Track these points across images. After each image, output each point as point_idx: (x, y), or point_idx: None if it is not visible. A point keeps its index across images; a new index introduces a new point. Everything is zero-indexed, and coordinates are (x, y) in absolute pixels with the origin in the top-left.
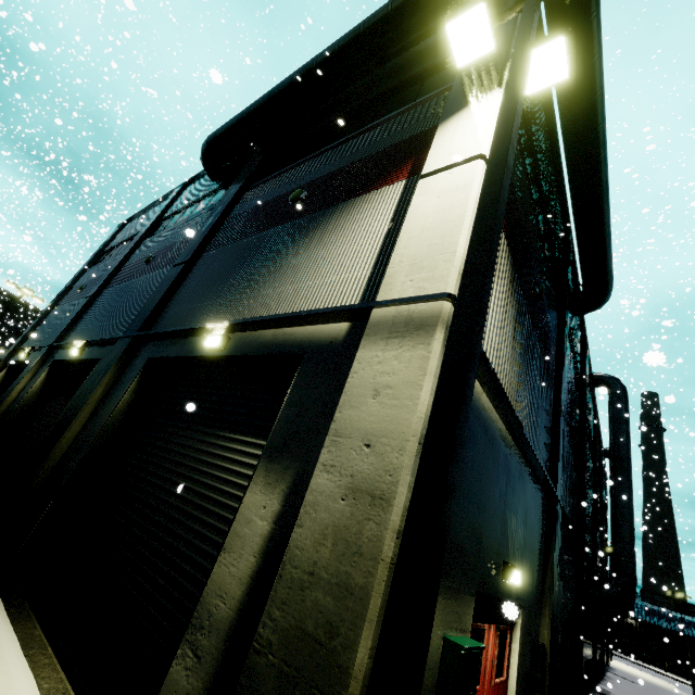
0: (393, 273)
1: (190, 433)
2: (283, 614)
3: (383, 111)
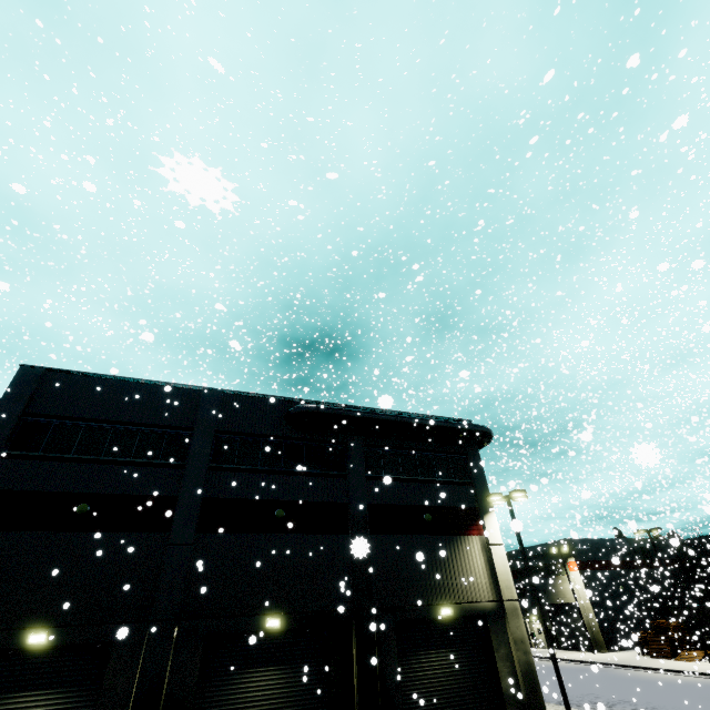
0: (502, 588)
1: (447, 653)
2: (527, 682)
3: (437, 466)
